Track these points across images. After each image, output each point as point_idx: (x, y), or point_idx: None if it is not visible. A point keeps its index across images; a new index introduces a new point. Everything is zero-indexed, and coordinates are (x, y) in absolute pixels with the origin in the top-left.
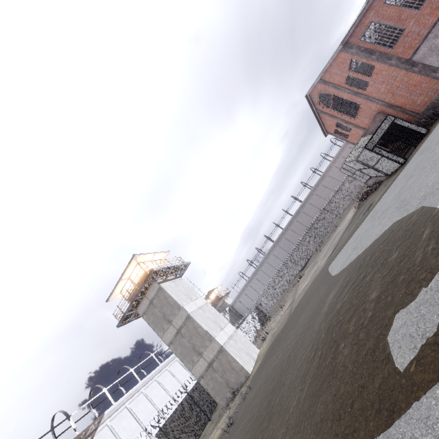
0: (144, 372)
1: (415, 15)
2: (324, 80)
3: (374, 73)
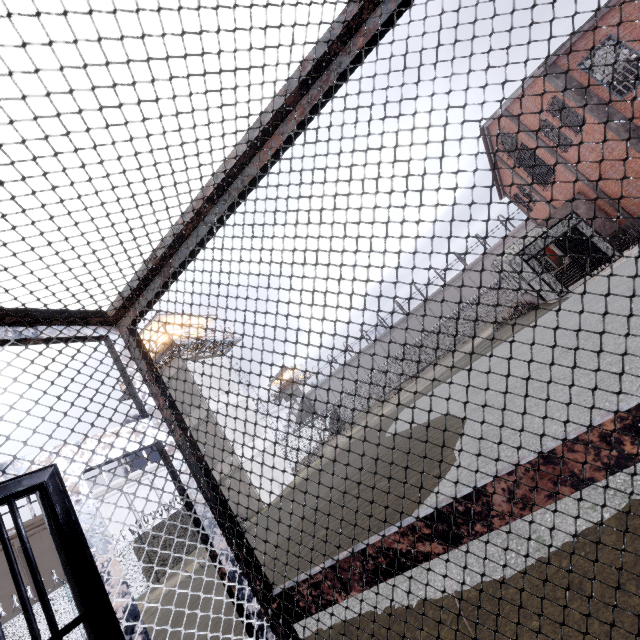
0: None
1: None
2: (512, 113)
3: (584, 130)
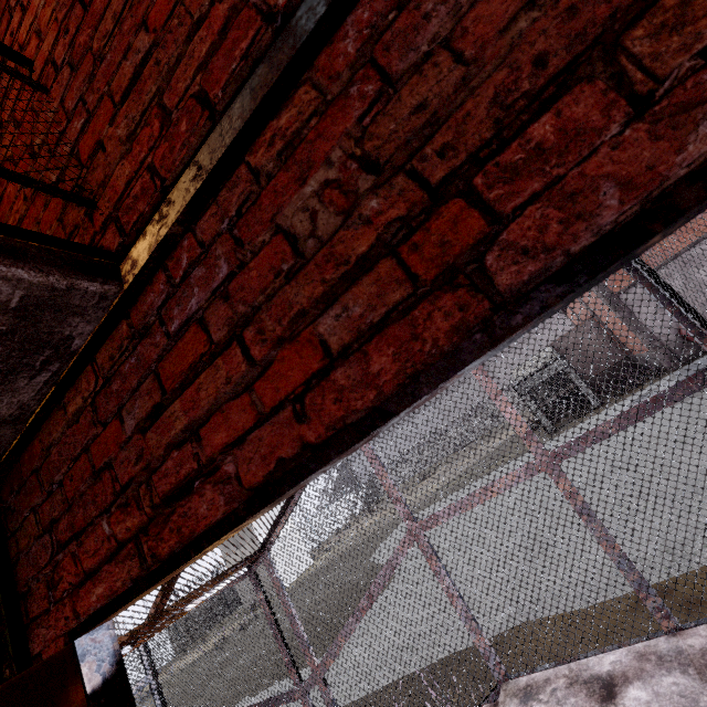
0: None
1: None
2: None
3: None
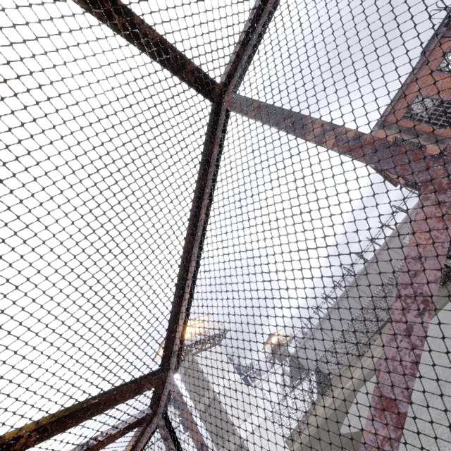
0: None
1: None
2: None
3: (428, 149)
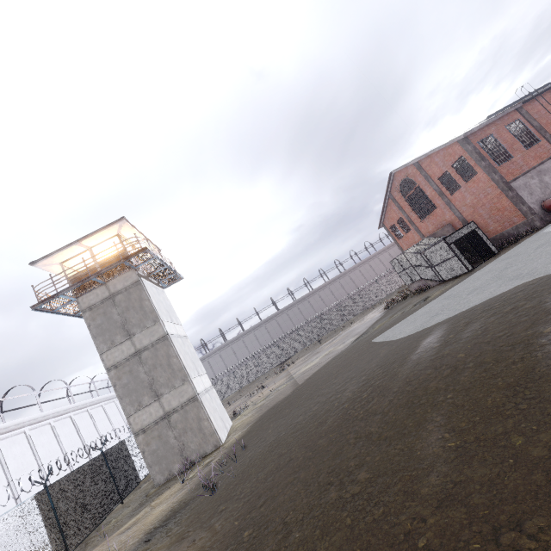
0: (3, 417)
1: (523, 151)
2: (420, 165)
3: (473, 180)
